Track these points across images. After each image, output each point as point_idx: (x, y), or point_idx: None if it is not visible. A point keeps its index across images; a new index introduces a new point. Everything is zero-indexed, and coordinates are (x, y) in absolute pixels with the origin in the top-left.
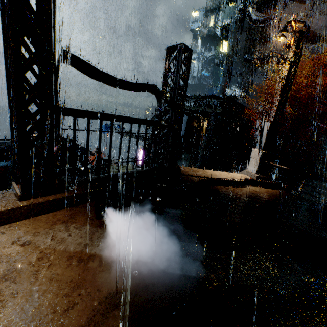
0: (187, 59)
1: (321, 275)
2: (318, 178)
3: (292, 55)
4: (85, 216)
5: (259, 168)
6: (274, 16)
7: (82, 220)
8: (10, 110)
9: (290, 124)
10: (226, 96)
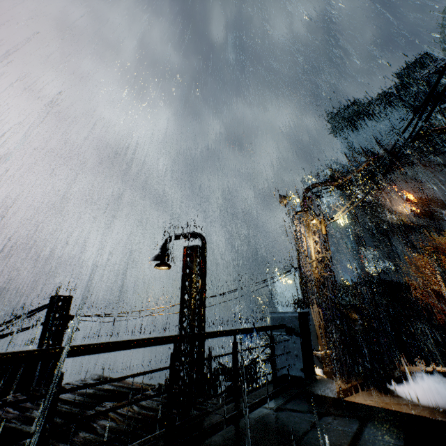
0: (369, 286)
1: None
2: None
3: (435, 265)
4: (377, 393)
5: None
6: (384, 196)
7: (378, 394)
8: (327, 337)
9: None
10: (379, 280)
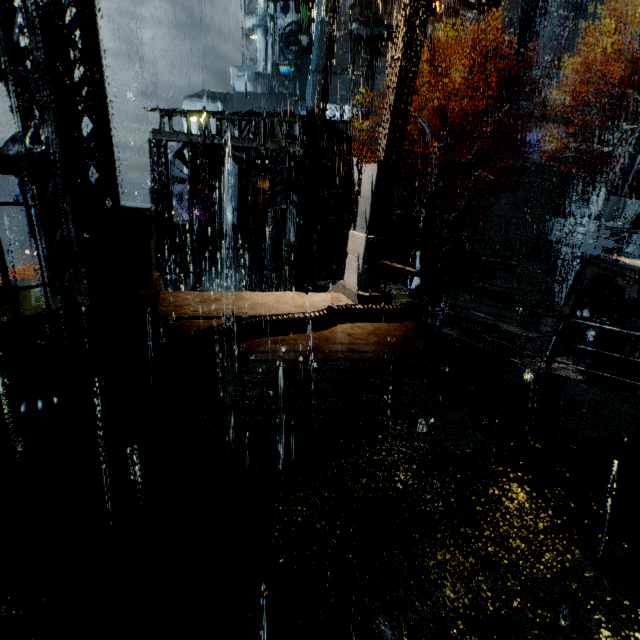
0: None
1: (449, 638)
2: (472, 290)
3: None
4: None
5: (365, 276)
6: None
7: None
8: None
9: (437, 177)
10: (315, 114)
